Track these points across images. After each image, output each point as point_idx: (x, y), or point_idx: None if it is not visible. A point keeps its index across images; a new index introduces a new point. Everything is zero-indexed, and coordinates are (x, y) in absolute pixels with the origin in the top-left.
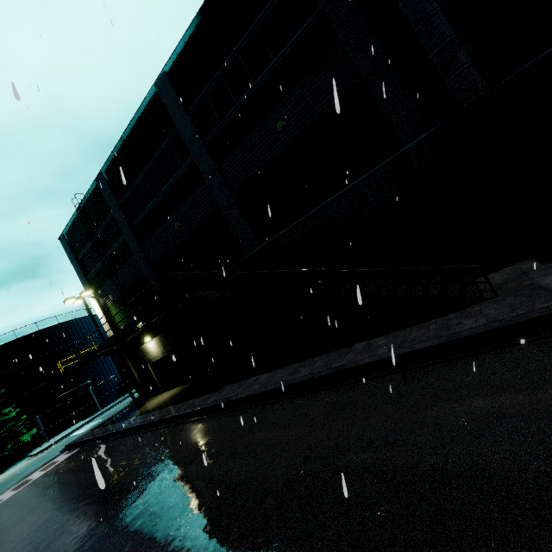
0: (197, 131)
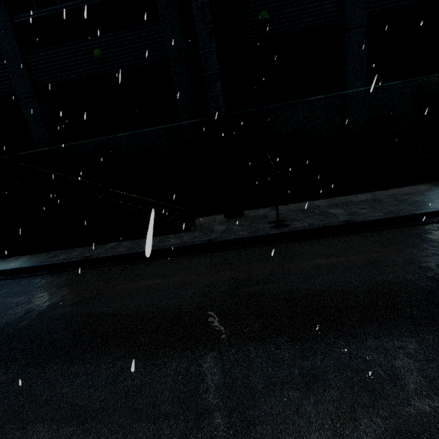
0: (4, 2)
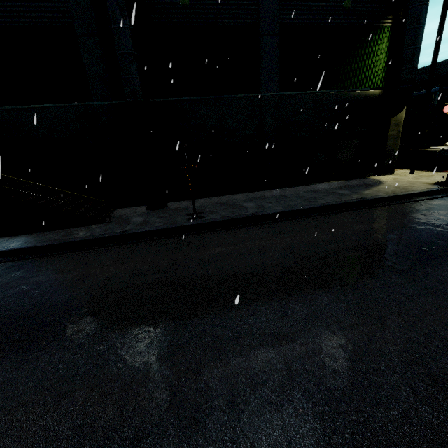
0: None
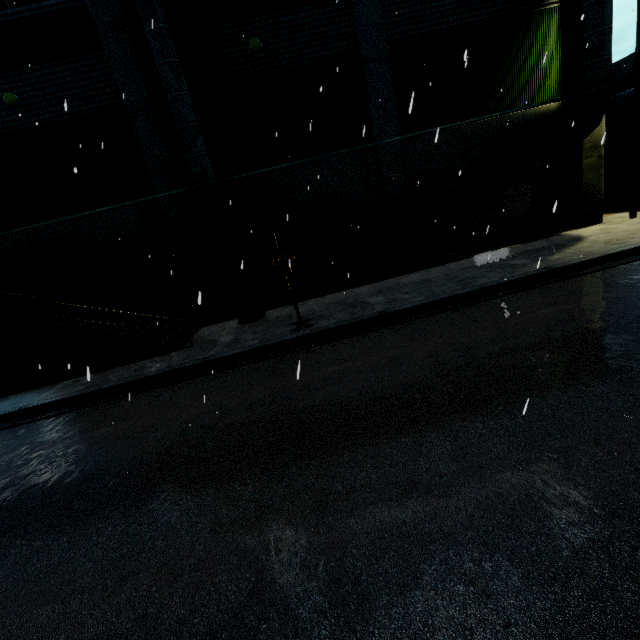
0: None
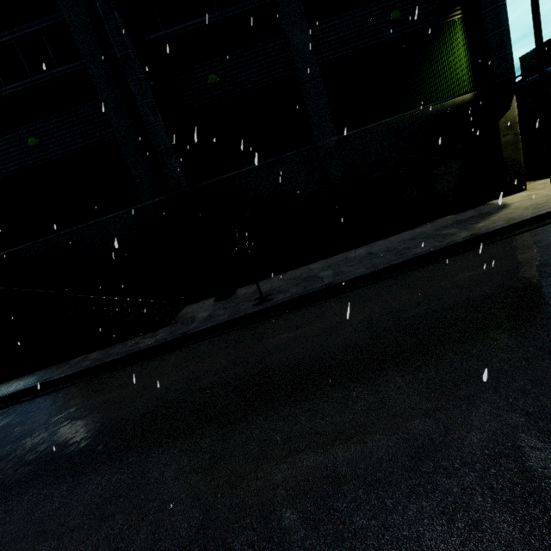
0: None
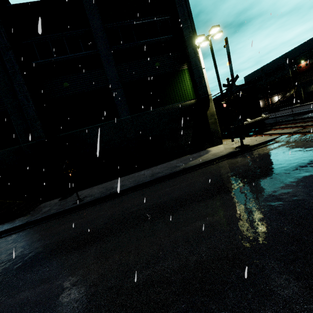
0: None
